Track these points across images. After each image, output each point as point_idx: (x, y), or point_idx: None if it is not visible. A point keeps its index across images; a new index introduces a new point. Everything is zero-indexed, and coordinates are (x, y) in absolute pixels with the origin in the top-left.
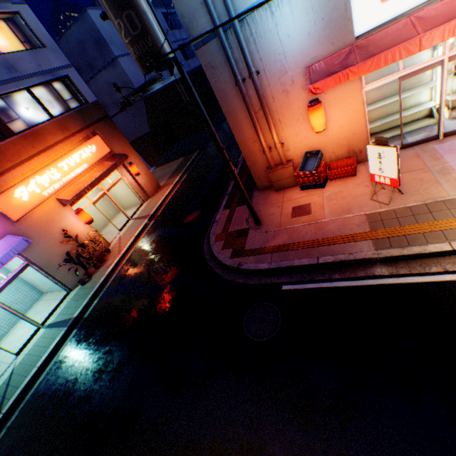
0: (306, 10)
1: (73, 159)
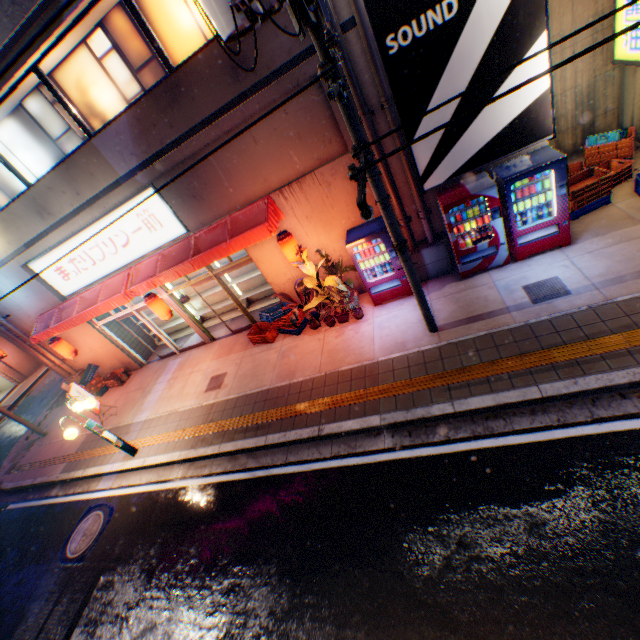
0: (15, 284)
1: None
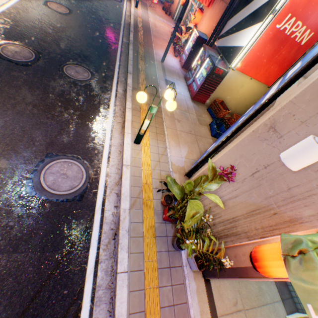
0: None
1: None
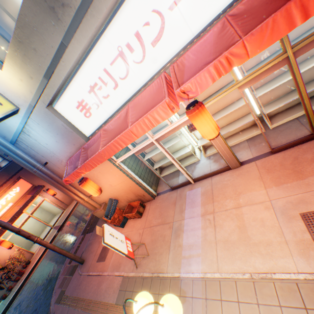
0: (45, 131)
1: (0, 204)
